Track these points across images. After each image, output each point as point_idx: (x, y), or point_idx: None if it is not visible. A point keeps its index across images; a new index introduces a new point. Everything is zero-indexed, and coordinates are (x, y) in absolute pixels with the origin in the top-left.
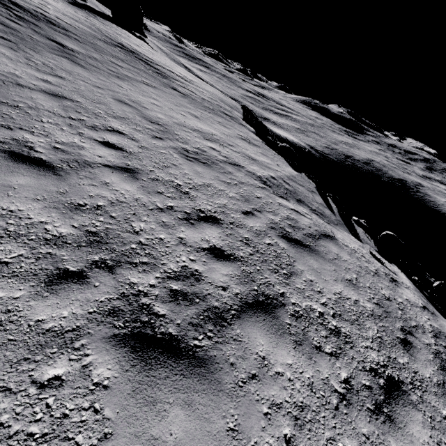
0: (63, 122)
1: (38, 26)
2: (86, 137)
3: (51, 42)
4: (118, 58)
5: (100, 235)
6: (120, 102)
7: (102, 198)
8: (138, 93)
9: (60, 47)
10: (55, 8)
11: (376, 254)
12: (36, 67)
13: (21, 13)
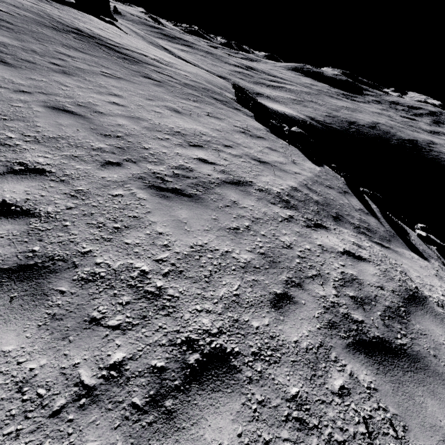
0: None
1: None
2: None
3: None
4: (70, 46)
5: None
6: (56, 109)
7: None
8: (91, 90)
9: None
10: None
11: None
12: None
13: None
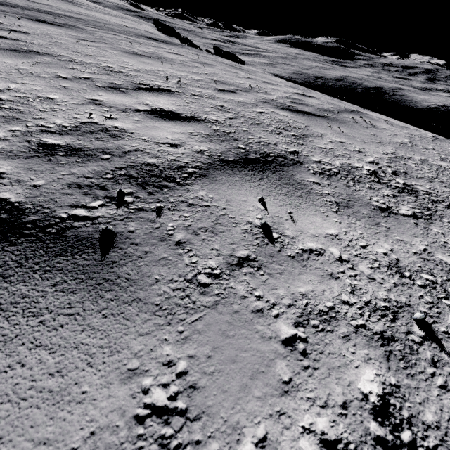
0: None
1: None
2: None
3: None
4: None
5: None
6: None
7: None
8: None
9: None
10: None
11: None
12: None
13: None
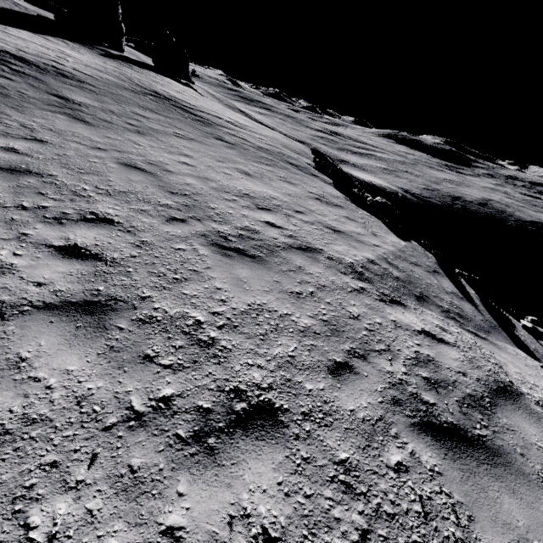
0: None
1: (40, 80)
2: (31, 242)
3: (49, 97)
4: (147, 107)
5: None
6: (129, 166)
7: None
8: (162, 149)
9: (61, 102)
10: (76, 60)
11: None
12: (4, 131)
13: (23, 67)
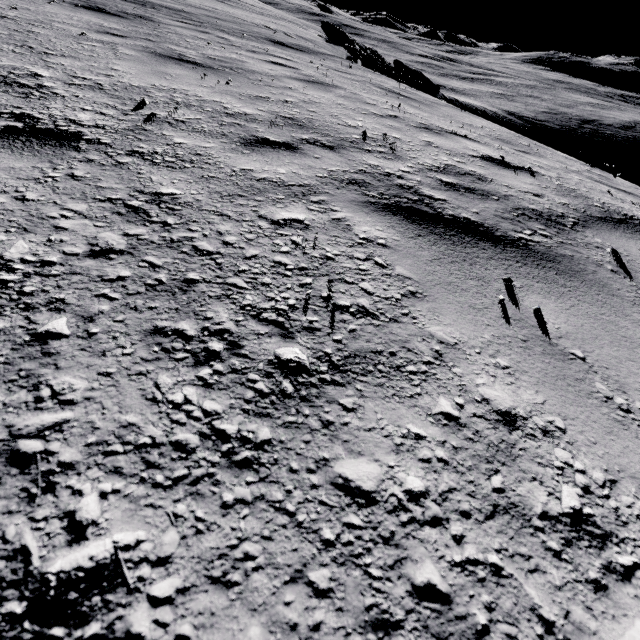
0: None
1: None
2: None
3: None
4: None
5: None
6: None
7: None
8: None
9: None
10: None
11: None
12: None
13: None
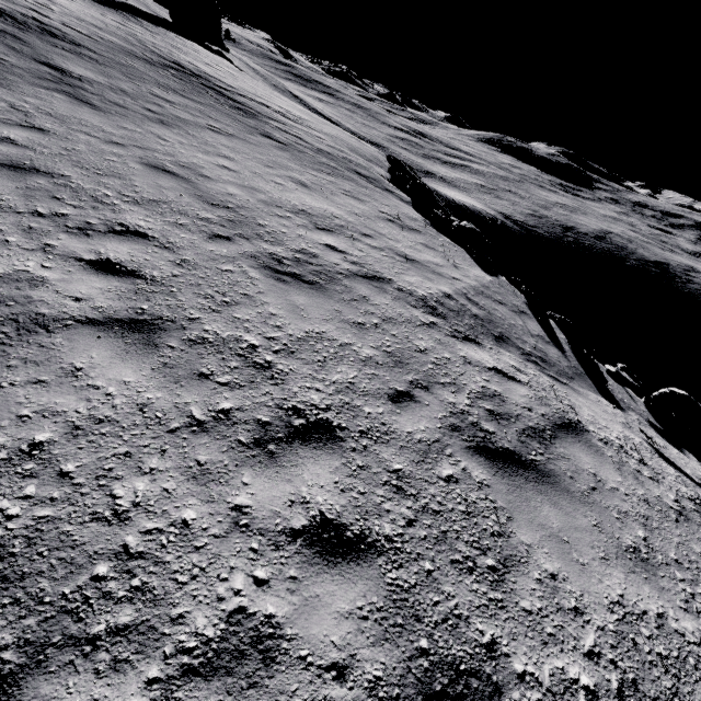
0: (15, 224)
1: (22, 40)
2: (58, 255)
3: (39, 67)
4: (169, 87)
5: (8, 552)
6: (156, 168)
7: (51, 420)
8: (195, 148)
9: (55, 74)
10: (64, 10)
11: (653, 434)
12: None
13: None
